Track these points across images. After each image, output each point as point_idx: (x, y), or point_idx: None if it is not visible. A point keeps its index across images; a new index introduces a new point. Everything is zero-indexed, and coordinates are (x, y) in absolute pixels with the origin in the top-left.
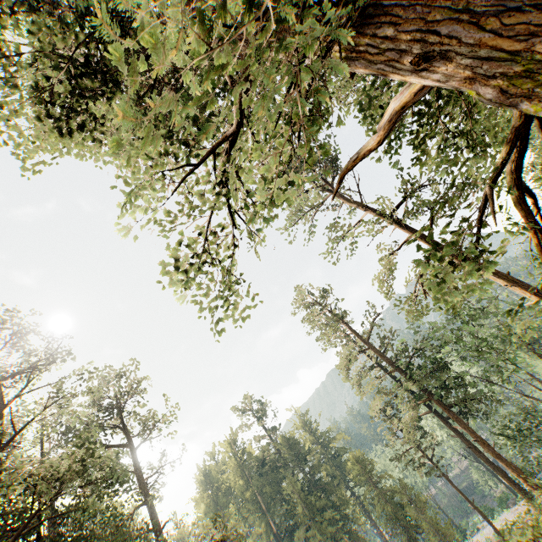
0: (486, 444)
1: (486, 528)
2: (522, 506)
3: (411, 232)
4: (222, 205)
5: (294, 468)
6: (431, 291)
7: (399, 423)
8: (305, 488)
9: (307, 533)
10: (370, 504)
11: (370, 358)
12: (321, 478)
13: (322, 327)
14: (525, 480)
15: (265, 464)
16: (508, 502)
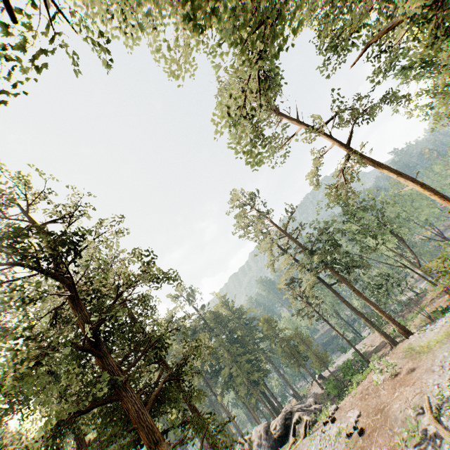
0: (359, 292)
1: (342, 357)
2: (365, 341)
3: (335, 140)
4: (253, 77)
5: (220, 330)
6: (342, 186)
7: (299, 290)
8: (228, 342)
9: (231, 370)
10: (270, 352)
11: (280, 248)
12: (238, 337)
13: (244, 227)
14: (380, 311)
15: (196, 331)
16: (356, 341)
